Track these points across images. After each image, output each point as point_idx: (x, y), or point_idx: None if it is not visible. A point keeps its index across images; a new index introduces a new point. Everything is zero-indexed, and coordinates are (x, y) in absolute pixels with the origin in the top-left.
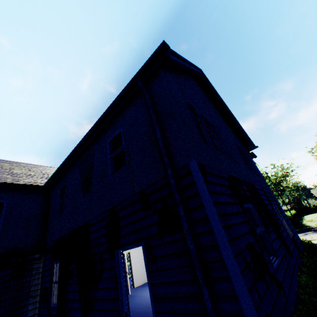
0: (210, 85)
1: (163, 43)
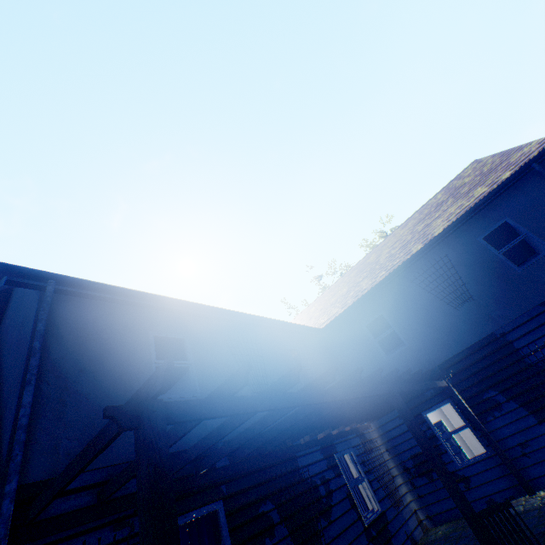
0: None
1: None
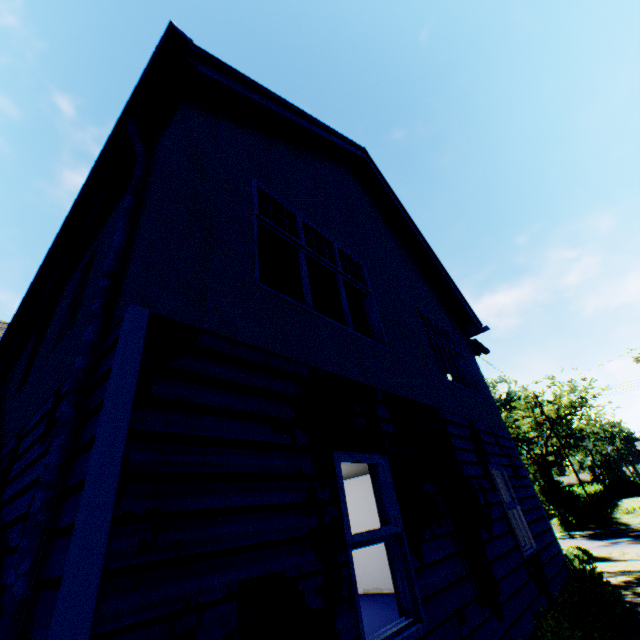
0: (384, 184)
1: (170, 28)
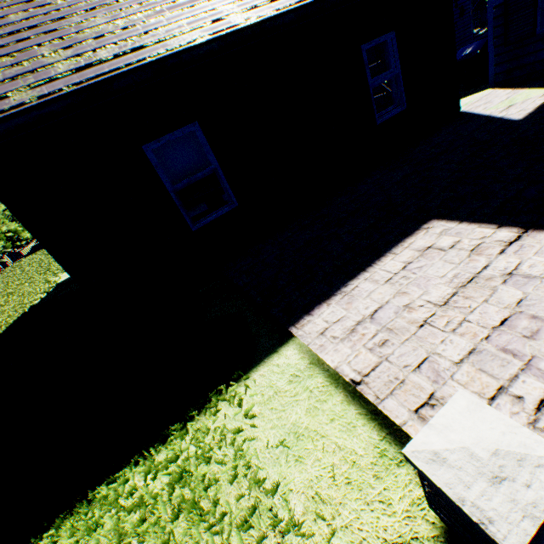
0: None
1: None
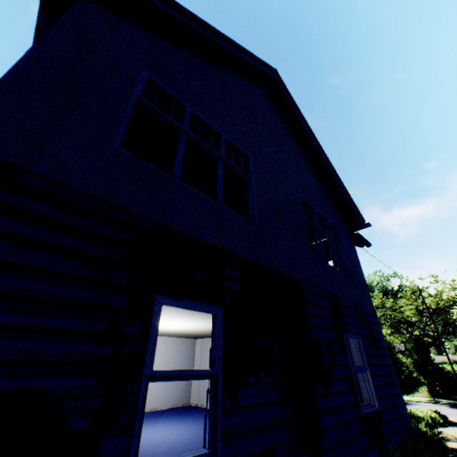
0: (290, 99)
1: None
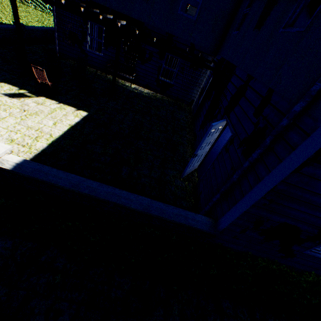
0: None
1: None
